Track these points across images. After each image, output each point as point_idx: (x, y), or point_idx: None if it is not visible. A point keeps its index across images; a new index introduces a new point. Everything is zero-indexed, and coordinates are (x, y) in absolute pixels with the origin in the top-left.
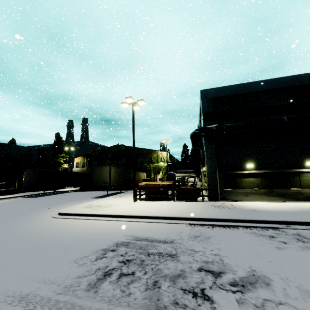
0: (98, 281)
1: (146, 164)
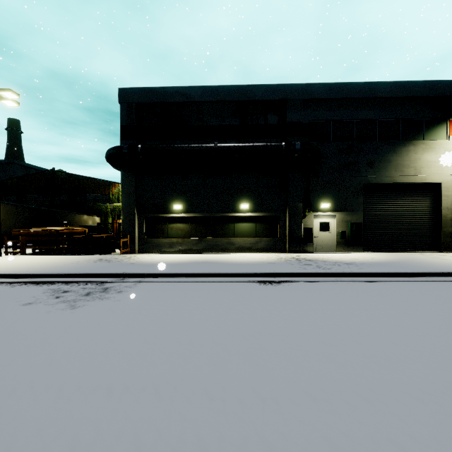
0: None
1: (100, 204)
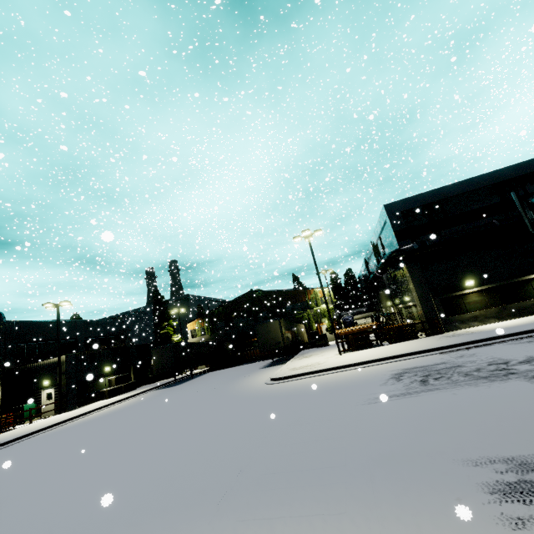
0: (423, 383)
1: (301, 312)
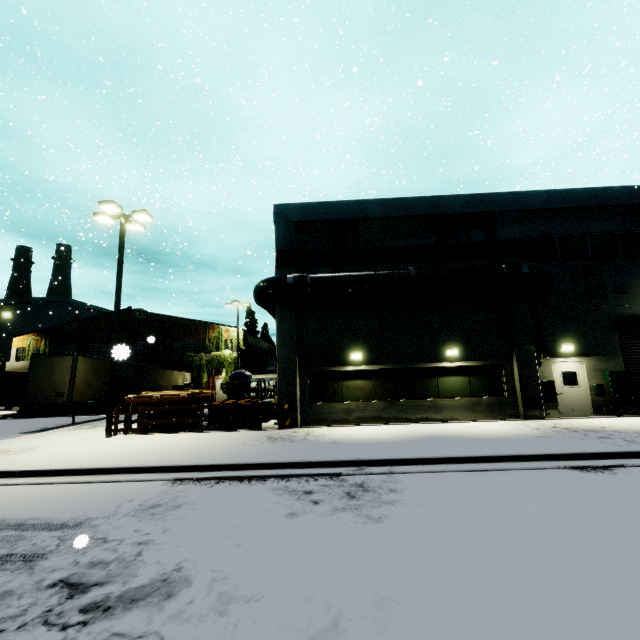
0: None
1: (192, 354)
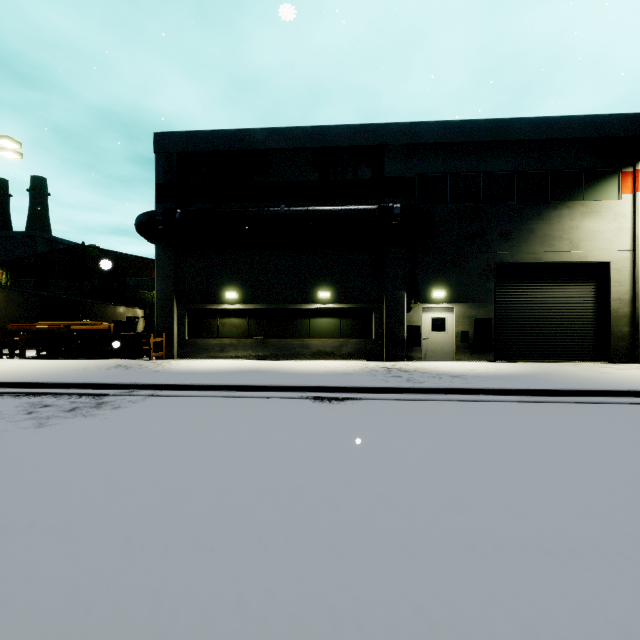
0: None
1: (145, 292)
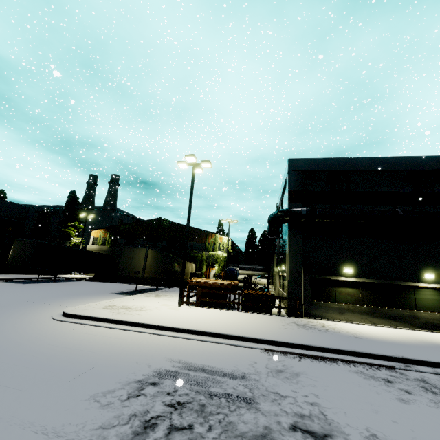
0: (135, 437)
1: (197, 252)
